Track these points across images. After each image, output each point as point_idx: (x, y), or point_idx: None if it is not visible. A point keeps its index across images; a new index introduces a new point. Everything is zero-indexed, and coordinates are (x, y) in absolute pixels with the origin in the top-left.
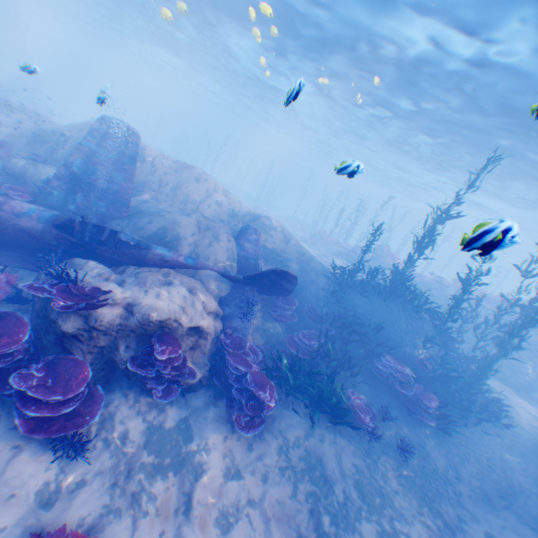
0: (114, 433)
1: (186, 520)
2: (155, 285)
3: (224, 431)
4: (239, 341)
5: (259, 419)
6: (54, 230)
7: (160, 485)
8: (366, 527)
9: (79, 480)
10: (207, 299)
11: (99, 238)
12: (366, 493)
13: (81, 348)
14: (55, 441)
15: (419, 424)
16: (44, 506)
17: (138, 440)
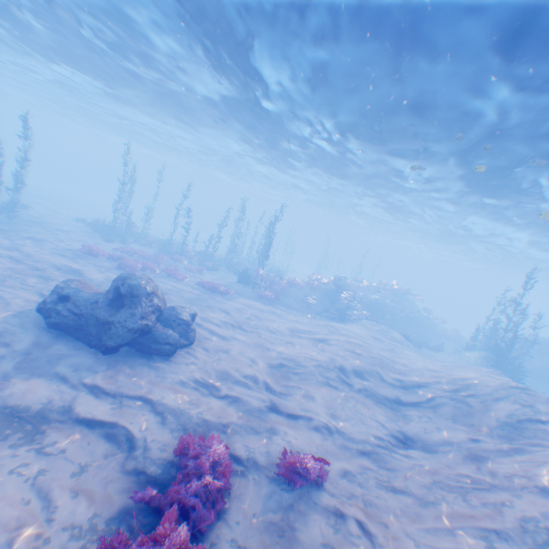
0: None
1: None
2: None
3: None
4: None
5: None
6: None
7: None
8: None
9: None
10: None
11: None
12: None
13: None
14: None
15: None
16: None
17: None
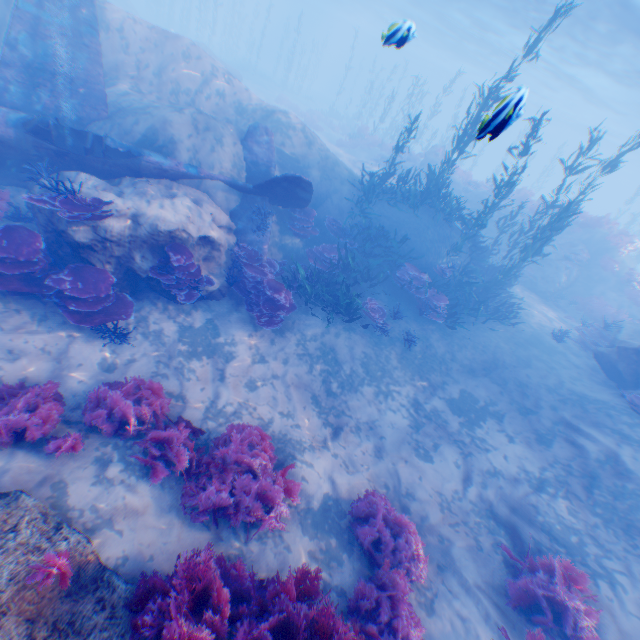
0: (150, 330)
1: (221, 383)
2: (157, 197)
3: (247, 330)
4: (256, 255)
5: (277, 319)
6: (28, 137)
7: (196, 364)
8: (365, 388)
9: (130, 358)
10: (216, 213)
11: (82, 146)
12: (369, 369)
13: (100, 259)
14: (102, 334)
15: (428, 323)
16: (108, 372)
17: (172, 336)
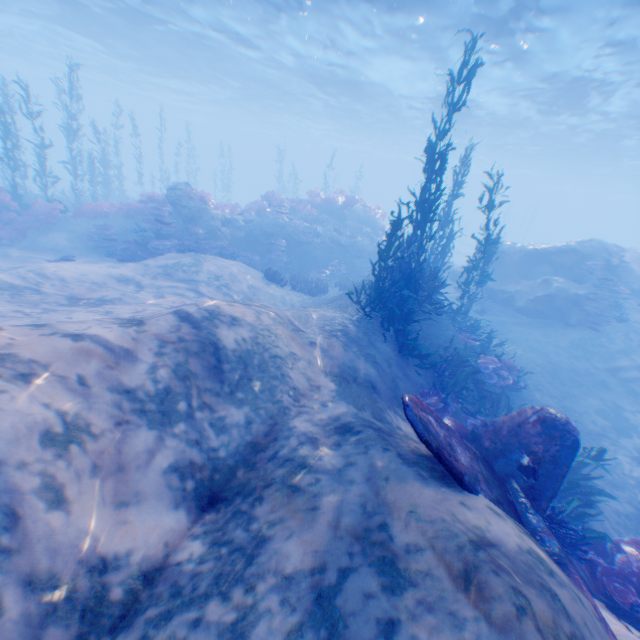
0: None
1: None
2: None
3: None
4: (611, 575)
5: None
6: None
7: None
8: None
9: None
10: None
11: None
12: (615, 482)
13: None
14: None
15: (519, 390)
16: None
17: None
